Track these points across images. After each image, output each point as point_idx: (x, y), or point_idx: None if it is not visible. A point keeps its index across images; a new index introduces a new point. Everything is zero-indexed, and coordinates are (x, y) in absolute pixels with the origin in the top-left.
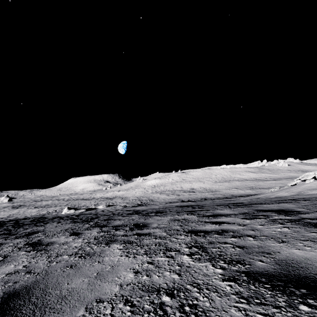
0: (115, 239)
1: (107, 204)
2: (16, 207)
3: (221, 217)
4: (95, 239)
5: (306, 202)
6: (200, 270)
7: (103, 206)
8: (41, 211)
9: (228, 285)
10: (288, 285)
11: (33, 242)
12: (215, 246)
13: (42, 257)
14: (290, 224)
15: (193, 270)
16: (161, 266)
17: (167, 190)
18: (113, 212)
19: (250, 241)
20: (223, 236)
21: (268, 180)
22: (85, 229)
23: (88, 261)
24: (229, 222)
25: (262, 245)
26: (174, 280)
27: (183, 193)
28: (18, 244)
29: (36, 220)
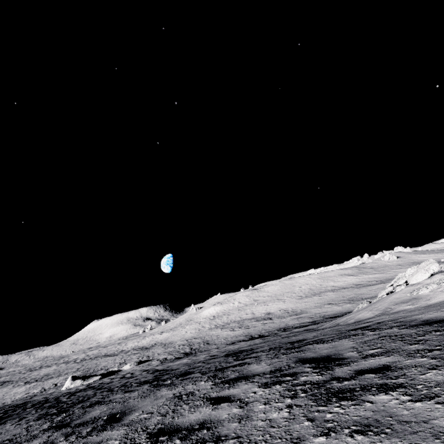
0: None
1: (139, 359)
2: None
3: (238, 384)
4: None
5: (372, 333)
6: None
7: (131, 364)
8: (32, 388)
9: None
10: None
11: None
12: None
13: None
14: (304, 395)
15: None
16: None
17: (232, 322)
18: (129, 380)
19: None
20: (185, 442)
21: (373, 284)
22: (29, 437)
23: None
24: (235, 398)
25: None
26: None
27: (255, 323)
28: None
29: (2, 414)
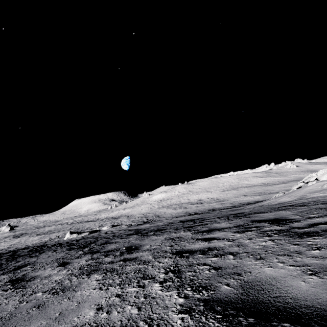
0: (98, 268)
1: (112, 224)
2: (18, 236)
3: (214, 232)
4: (79, 270)
5: (303, 207)
6: (163, 301)
7: (108, 227)
8: (43, 238)
9: (181, 318)
10: (239, 313)
11: (17, 278)
12: (192, 269)
13: (16, 297)
14: (278, 235)
15: (156, 301)
16: (126, 299)
17: (174, 204)
18: (114, 234)
19: (229, 260)
20: (206, 255)
21: (277, 184)
22: (76, 257)
23: (59, 298)
24: (220, 238)
25: (238, 264)
26: (130, 316)
27: (190, 205)
28: (0, 282)
29: (34, 249)
